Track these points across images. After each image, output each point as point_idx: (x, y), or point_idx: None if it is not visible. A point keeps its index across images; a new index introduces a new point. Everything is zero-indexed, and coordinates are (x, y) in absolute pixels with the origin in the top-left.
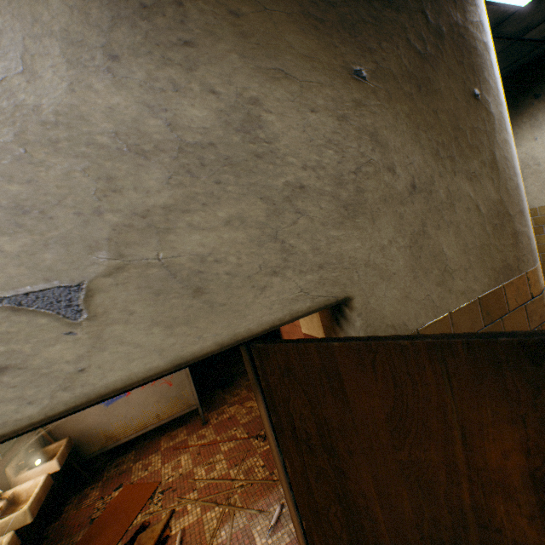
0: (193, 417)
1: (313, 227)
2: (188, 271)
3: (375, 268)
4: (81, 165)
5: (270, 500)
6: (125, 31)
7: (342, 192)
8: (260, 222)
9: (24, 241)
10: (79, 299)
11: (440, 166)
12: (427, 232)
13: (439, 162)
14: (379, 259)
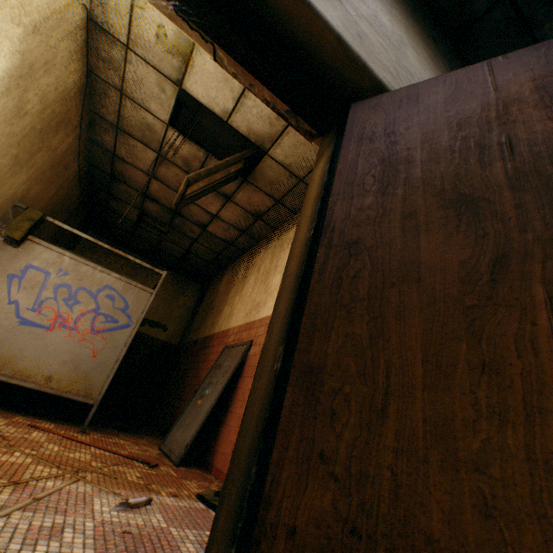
0: (70, 424)
1: None
2: (360, 31)
3: None
4: None
5: (134, 494)
6: None
7: None
8: (391, 59)
9: None
10: None
11: None
12: None
13: None
14: None
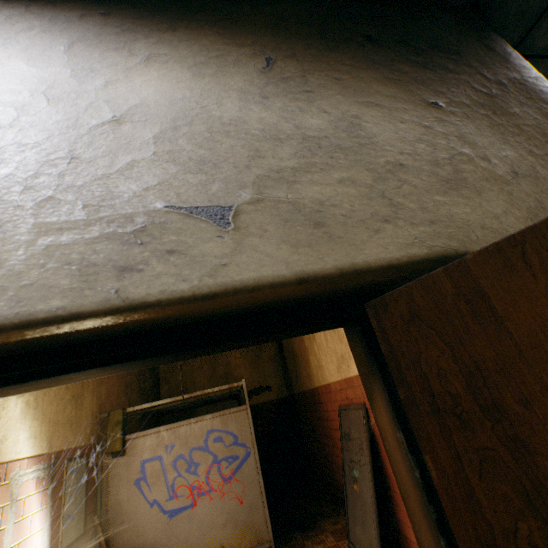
0: None
1: (417, 192)
2: (310, 209)
3: (493, 231)
4: (241, 143)
5: None
6: (272, 88)
7: (440, 170)
8: (367, 184)
9: (201, 178)
10: (229, 215)
11: (539, 160)
12: (547, 209)
13: (536, 157)
14: (495, 224)
